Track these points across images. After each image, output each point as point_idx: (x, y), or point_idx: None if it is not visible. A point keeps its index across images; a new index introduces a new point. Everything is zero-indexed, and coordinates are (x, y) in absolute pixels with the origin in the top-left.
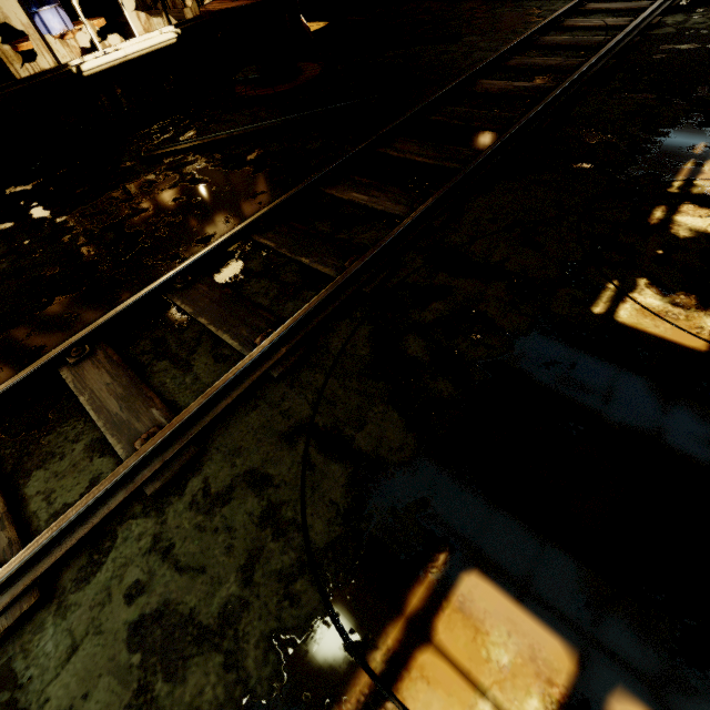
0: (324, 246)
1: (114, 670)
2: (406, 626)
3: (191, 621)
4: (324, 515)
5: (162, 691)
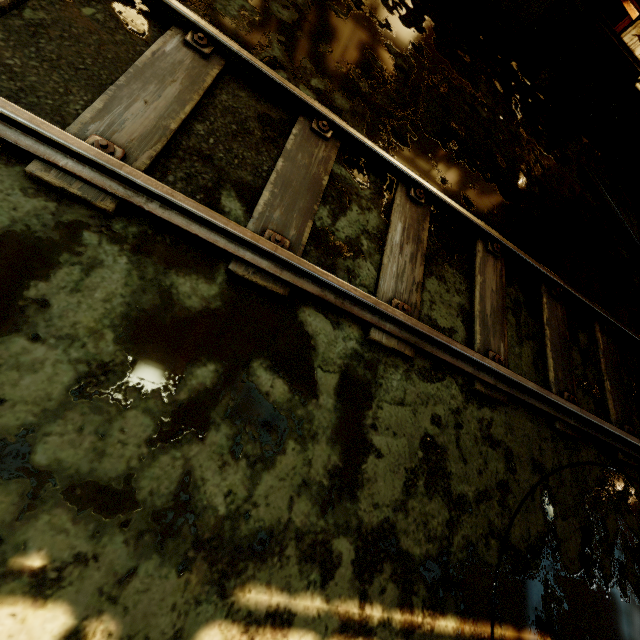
0: (621, 394)
1: (410, 443)
2: (517, 639)
3: (447, 477)
4: (522, 530)
5: (420, 487)
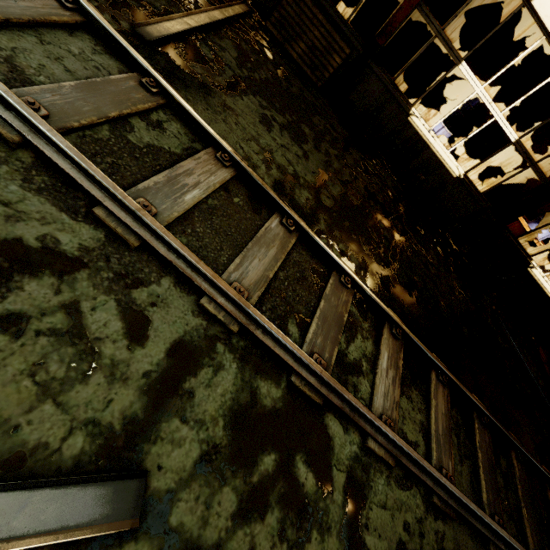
0: (535, 523)
1: (390, 546)
2: None
3: None
4: None
5: None
